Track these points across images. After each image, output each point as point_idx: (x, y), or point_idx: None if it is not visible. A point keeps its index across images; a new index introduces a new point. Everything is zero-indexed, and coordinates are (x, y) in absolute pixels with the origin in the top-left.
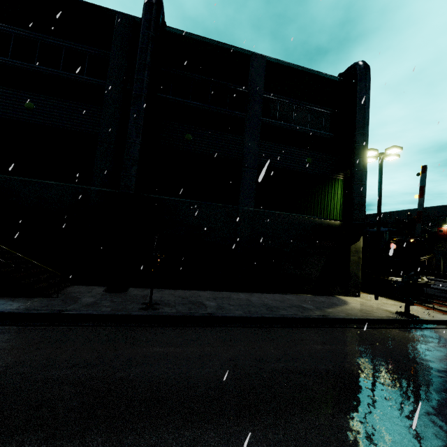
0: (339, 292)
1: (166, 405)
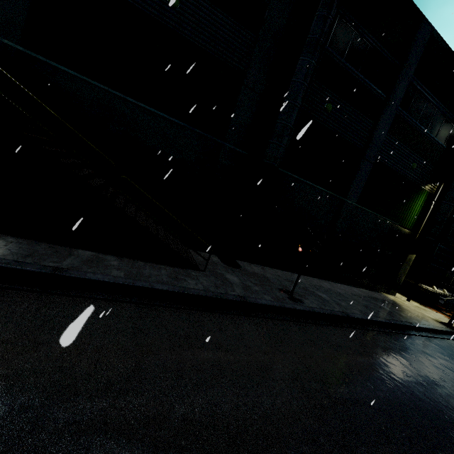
0: (382, 290)
1: (452, 435)
